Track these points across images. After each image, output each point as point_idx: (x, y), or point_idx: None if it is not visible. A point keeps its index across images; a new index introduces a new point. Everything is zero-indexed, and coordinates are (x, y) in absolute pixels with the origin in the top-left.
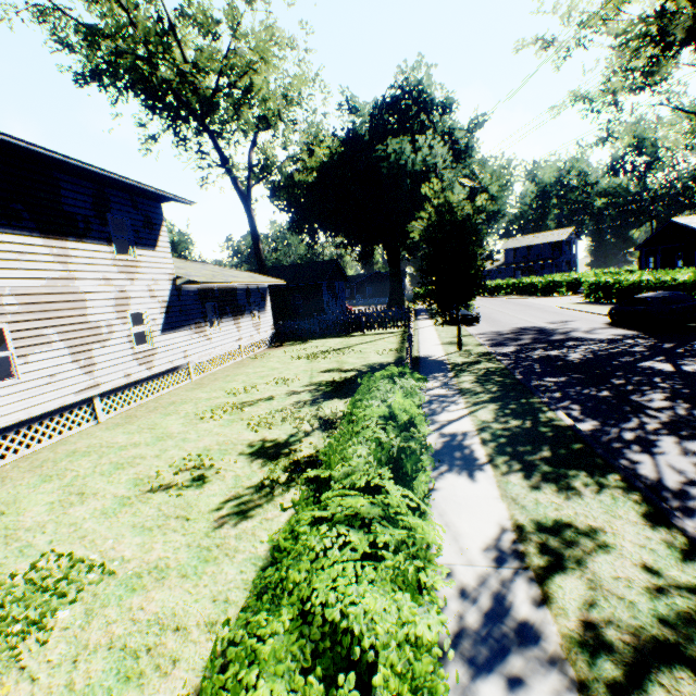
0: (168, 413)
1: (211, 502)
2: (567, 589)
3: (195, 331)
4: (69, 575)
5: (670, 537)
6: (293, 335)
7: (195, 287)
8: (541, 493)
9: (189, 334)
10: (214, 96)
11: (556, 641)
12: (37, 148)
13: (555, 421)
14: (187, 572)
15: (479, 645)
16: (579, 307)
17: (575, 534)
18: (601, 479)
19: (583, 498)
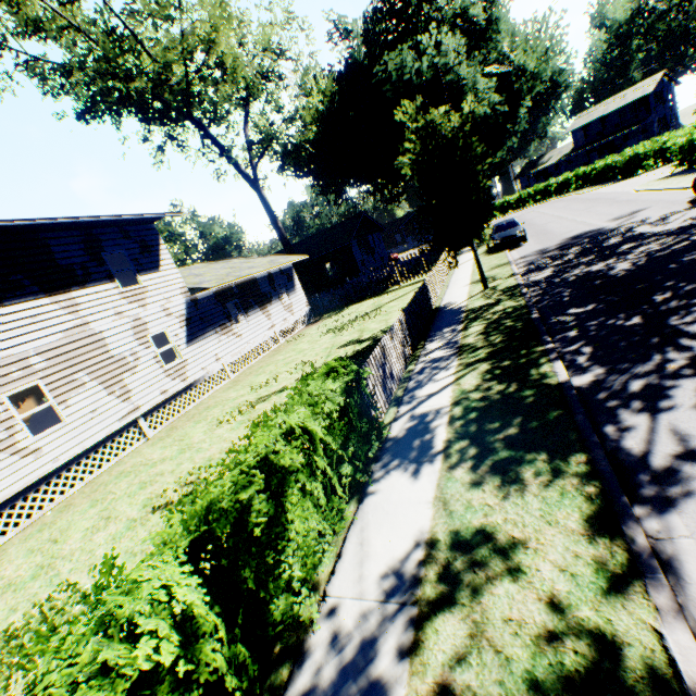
0: (199, 421)
1: None
2: (442, 636)
3: (221, 333)
4: (65, 607)
5: (606, 555)
6: (331, 305)
7: (210, 292)
8: (479, 491)
9: (216, 338)
10: (189, 86)
11: None
12: (6, 222)
13: (546, 378)
14: None
15: None
16: (662, 184)
17: (490, 552)
18: (561, 463)
19: (524, 496)
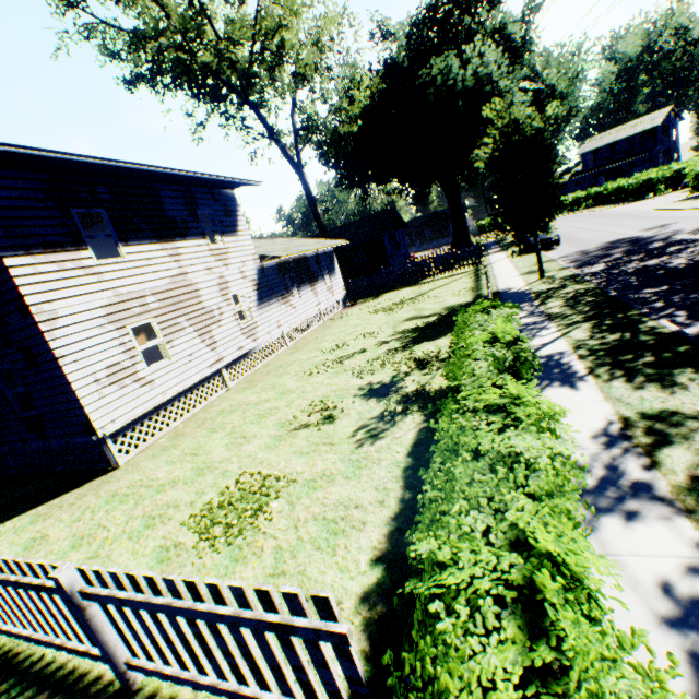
0: (280, 375)
1: (346, 432)
2: (674, 457)
3: (281, 302)
4: (265, 484)
5: None
6: (363, 293)
7: (274, 262)
8: (645, 391)
9: (278, 306)
10: (251, 66)
11: (665, 490)
12: (143, 167)
13: (657, 329)
14: (348, 475)
15: (597, 497)
16: (682, 205)
17: (682, 418)
18: None
19: (690, 391)
